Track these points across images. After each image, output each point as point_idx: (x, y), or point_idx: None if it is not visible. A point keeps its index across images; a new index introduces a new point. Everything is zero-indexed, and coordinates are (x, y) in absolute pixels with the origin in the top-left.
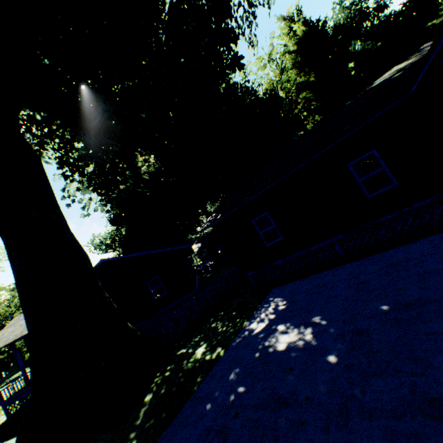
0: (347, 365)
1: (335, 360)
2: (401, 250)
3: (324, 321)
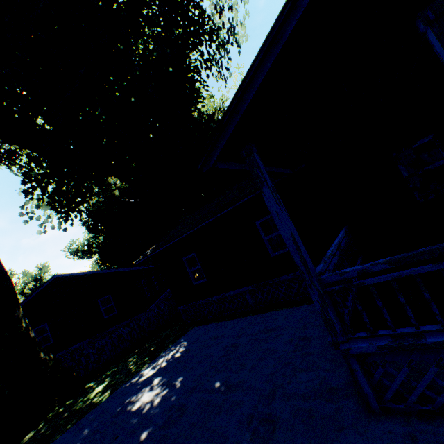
0: None
1: (143, 438)
2: (285, 313)
3: (179, 385)
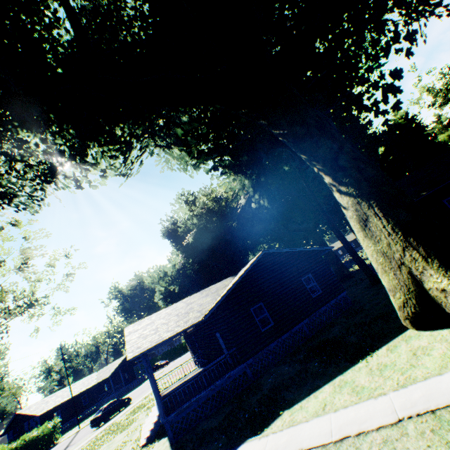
0: None
1: None
2: None
3: None
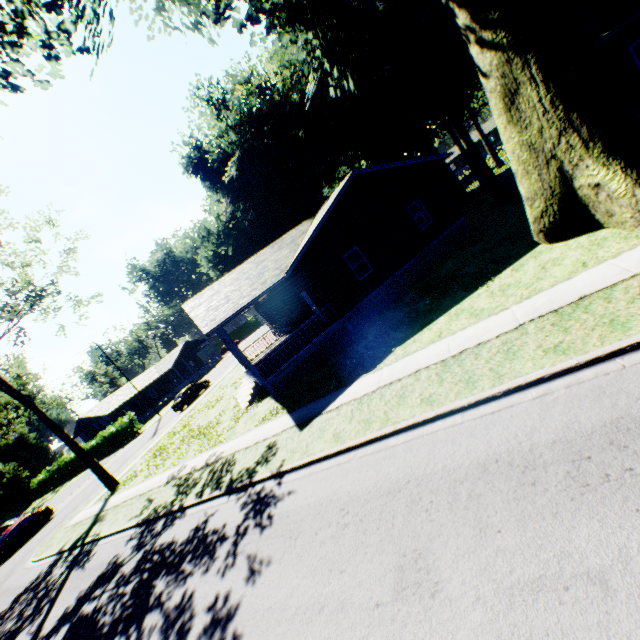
0: None
1: None
2: None
3: None
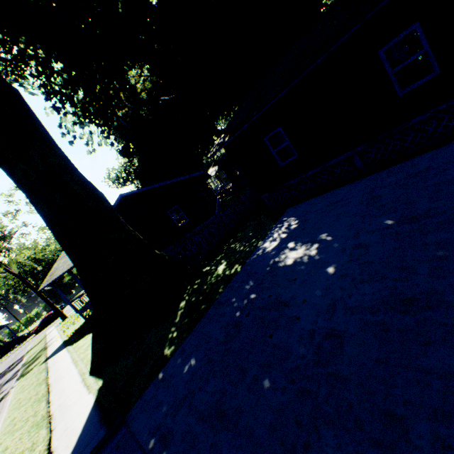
0: (342, 275)
1: (332, 272)
2: (426, 157)
3: (330, 238)
